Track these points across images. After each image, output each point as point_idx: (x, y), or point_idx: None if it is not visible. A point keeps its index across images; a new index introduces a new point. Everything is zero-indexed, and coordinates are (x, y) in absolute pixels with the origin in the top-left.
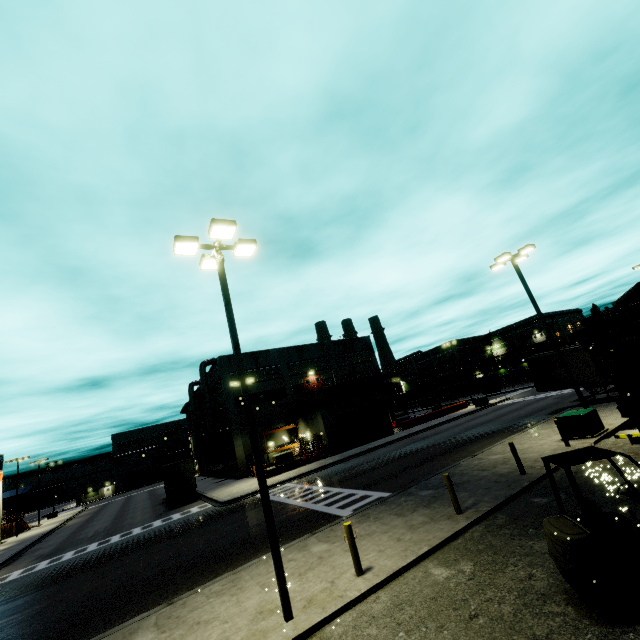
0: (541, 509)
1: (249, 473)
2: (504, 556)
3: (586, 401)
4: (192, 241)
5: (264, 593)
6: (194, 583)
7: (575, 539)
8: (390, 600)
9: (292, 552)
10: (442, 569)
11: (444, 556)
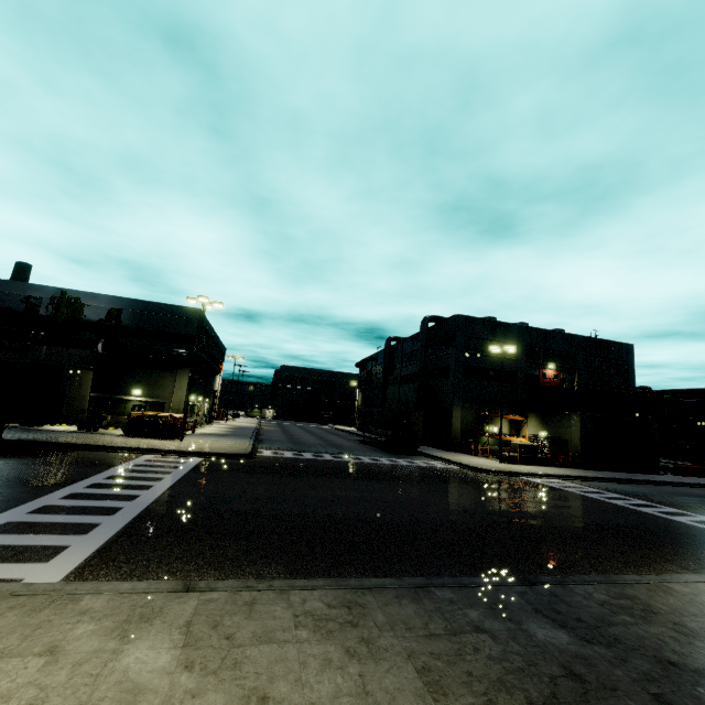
0: None
1: (466, 449)
2: None
3: None
4: None
5: None
6: (667, 559)
7: None
8: None
9: None
10: None
11: None
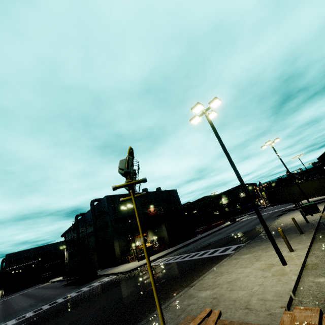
0: None
1: (124, 261)
2: None
3: (291, 210)
4: (203, 106)
5: (249, 268)
6: (181, 285)
7: None
8: (322, 251)
9: (232, 260)
10: None
11: (320, 241)
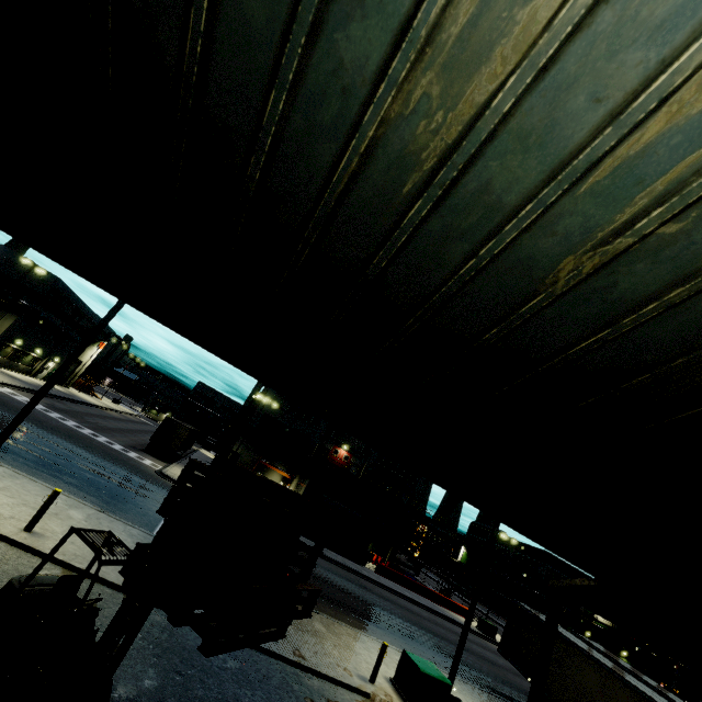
0: (192, 646)
1: None
2: None
3: None
4: None
5: None
6: (17, 466)
7: (11, 580)
8: None
9: (65, 501)
10: None
11: None
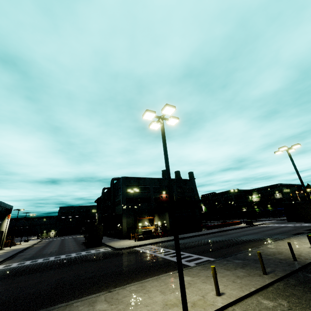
0: None
1: (128, 237)
2: (305, 301)
3: None
4: (153, 113)
5: (163, 295)
6: (116, 284)
7: None
8: None
9: (170, 278)
10: (268, 301)
11: (265, 295)
